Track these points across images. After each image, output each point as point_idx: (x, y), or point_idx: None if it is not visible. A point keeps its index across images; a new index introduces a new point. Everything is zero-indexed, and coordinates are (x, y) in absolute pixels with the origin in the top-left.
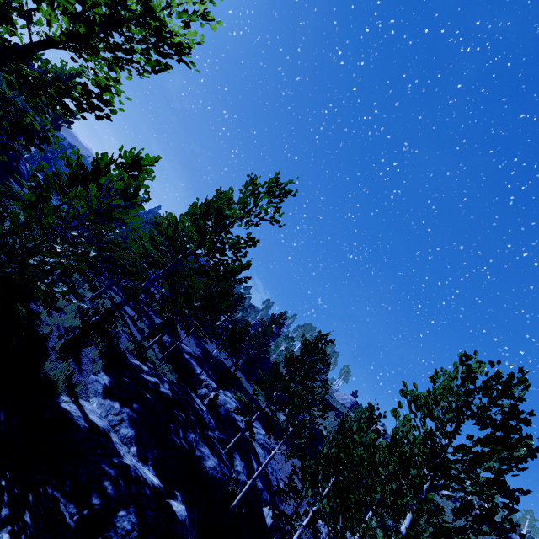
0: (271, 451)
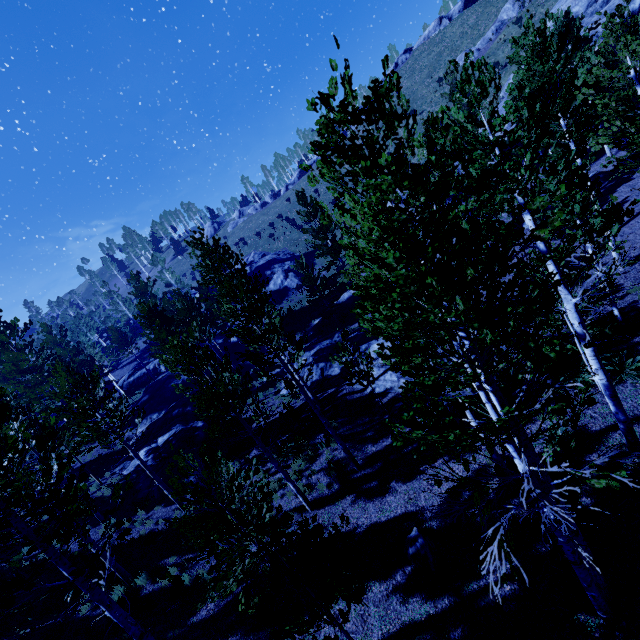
0: None
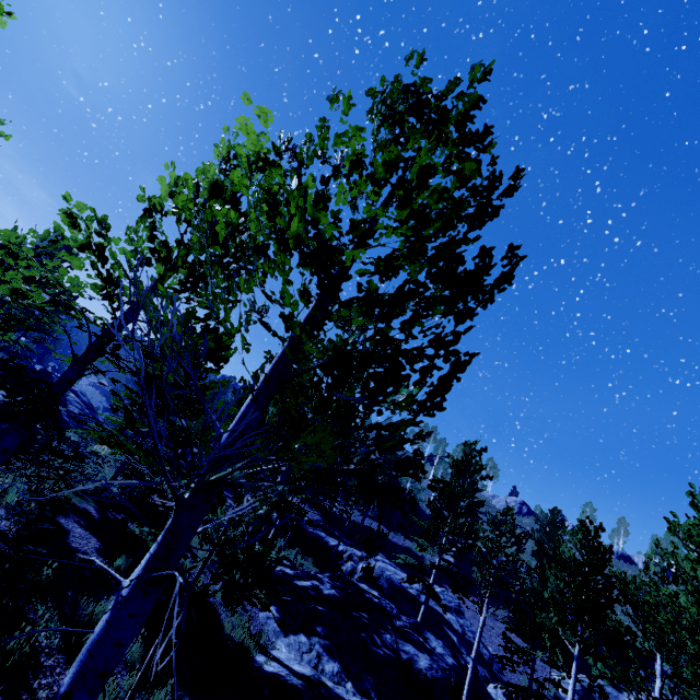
0: (459, 610)
